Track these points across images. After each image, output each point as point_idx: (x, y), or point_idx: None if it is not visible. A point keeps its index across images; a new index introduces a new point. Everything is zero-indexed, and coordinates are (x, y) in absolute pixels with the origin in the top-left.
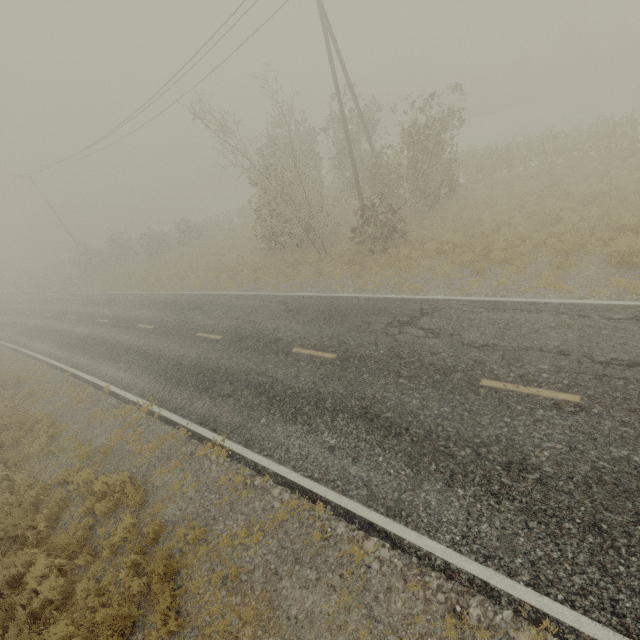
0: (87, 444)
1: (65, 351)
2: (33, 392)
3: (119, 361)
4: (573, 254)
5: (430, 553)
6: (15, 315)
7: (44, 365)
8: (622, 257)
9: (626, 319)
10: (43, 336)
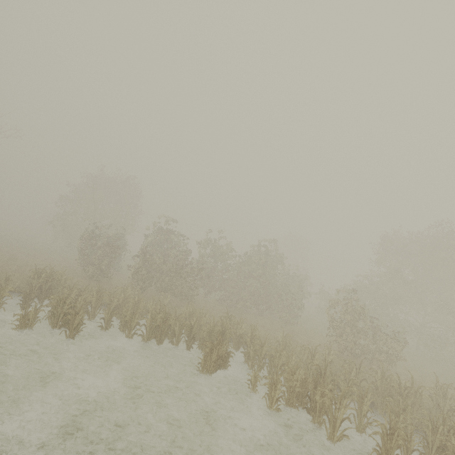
0: None
1: None
2: None
3: None
4: None
5: None
6: None
7: None
8: None
9: None
10: None
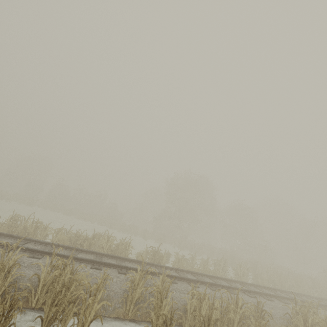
0: None
1: None
2: None
3: None
4: None
5: None
6: None
7: None
8: None
9: None
10: None
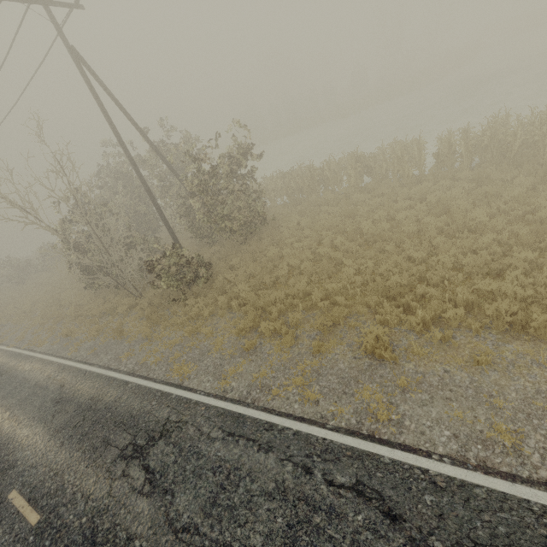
0: None
1: None
2: None
3: None
4: (339, 326)
5: None
6: None
7: None
8: (373, 348)
9: (347, 488)
10: None
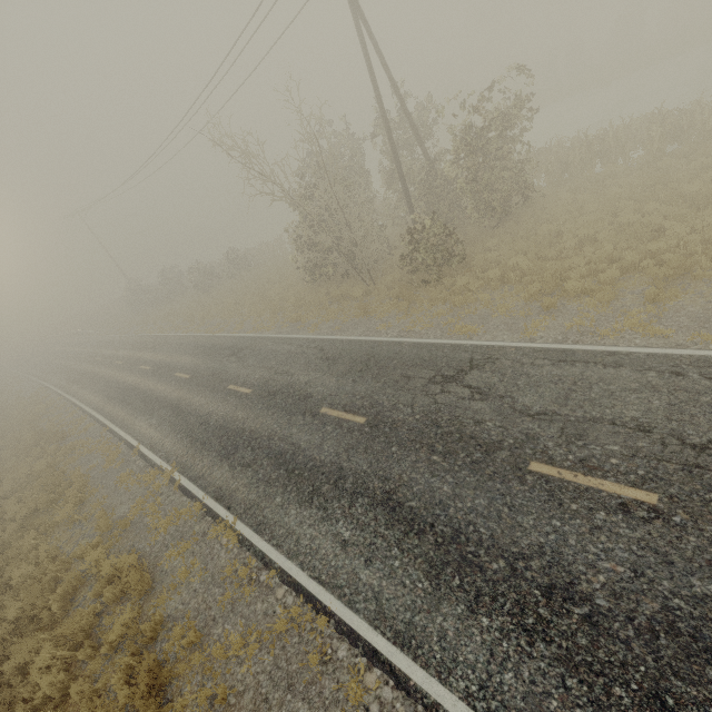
0: (110, 513)
1: (107, 402)
2: (74, 448)
3: (152, 416)
4: (675, 281)
5: (438, 704)
6: (72, 359)
7: (88, 417)
8: None
9: None
10: (91, 384)
